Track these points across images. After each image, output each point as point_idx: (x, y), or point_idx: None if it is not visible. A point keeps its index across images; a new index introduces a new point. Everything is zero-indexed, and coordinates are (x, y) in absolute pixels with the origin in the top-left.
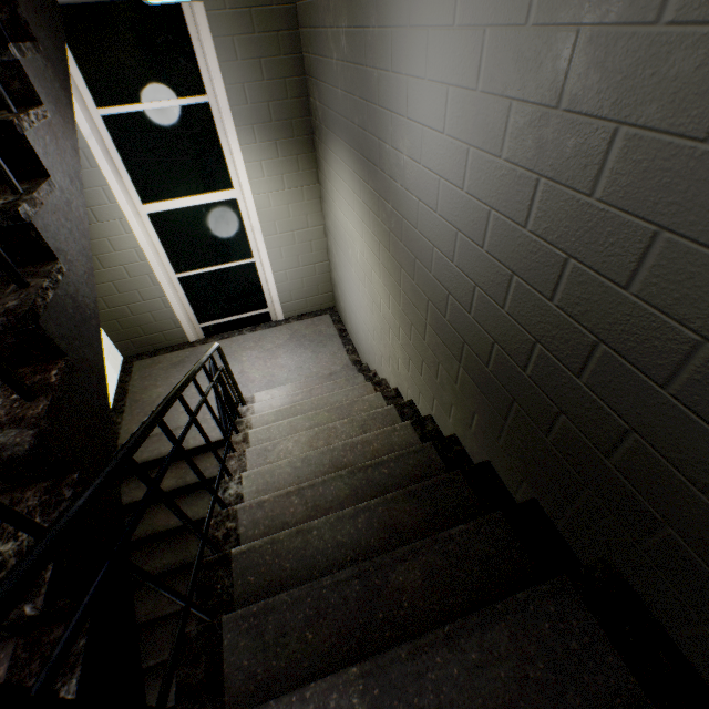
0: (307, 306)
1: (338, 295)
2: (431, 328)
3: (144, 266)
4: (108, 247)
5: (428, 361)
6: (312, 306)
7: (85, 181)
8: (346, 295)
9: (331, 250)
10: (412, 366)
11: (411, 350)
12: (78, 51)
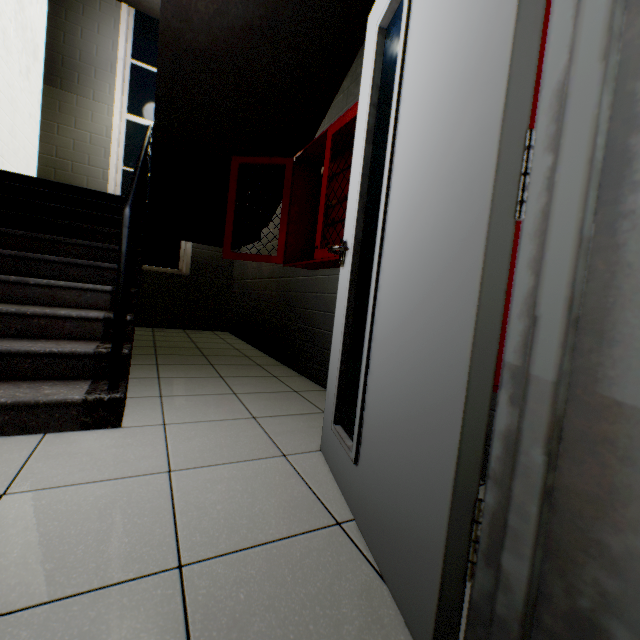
0: None
1: None
2: None
3: (106, 142)
4: (88, 117)
5: None
6: None
7: (102, 77)
8: None
9: None
10: None
11: None
12: (137, 36)
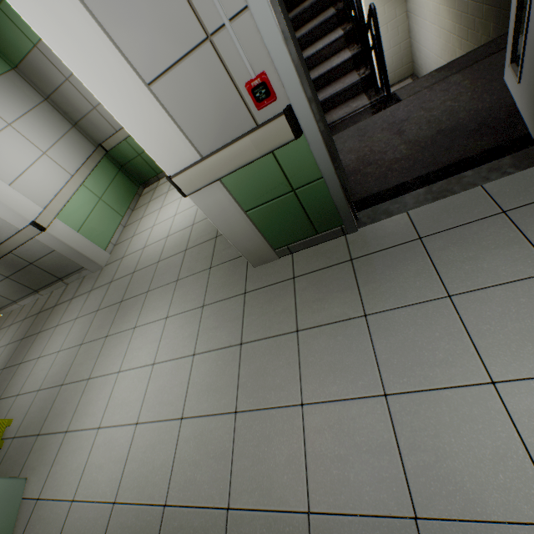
0: (395, 78)
1: (416, 59)
2: (470, 2)
3: None
4: None
5: (470, 26)
6: (398, 77)
7: None
8: (422, 50)
9: (411, 27)
10: (462, 42)
11: (462, 32)
12: None
